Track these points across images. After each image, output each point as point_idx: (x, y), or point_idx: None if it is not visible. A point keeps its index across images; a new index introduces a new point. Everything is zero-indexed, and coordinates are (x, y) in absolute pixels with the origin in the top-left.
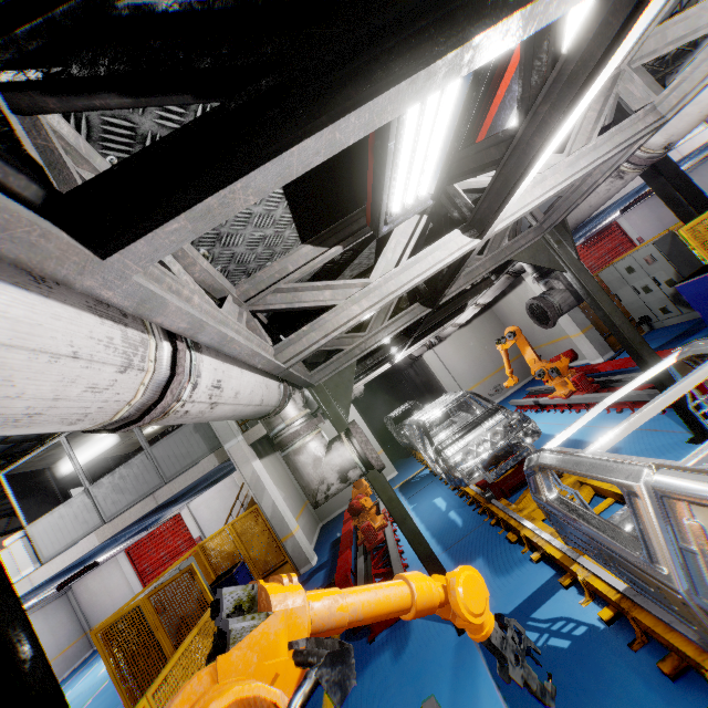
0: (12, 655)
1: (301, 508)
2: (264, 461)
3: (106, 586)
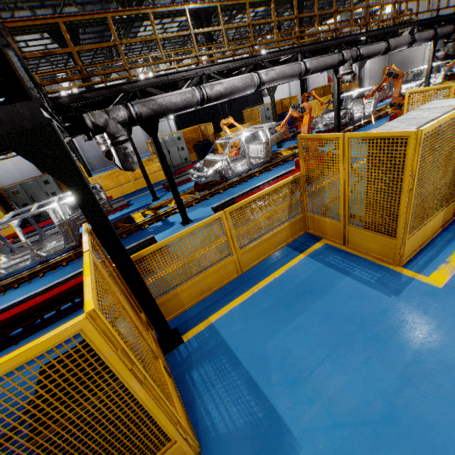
0: (304, 86)
1: (379, 82)
2: (375, 58)
3: (317, 80)
